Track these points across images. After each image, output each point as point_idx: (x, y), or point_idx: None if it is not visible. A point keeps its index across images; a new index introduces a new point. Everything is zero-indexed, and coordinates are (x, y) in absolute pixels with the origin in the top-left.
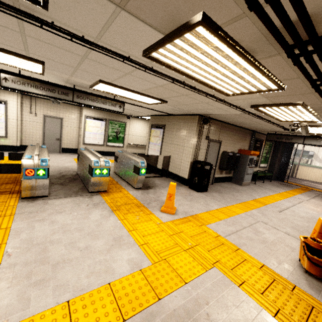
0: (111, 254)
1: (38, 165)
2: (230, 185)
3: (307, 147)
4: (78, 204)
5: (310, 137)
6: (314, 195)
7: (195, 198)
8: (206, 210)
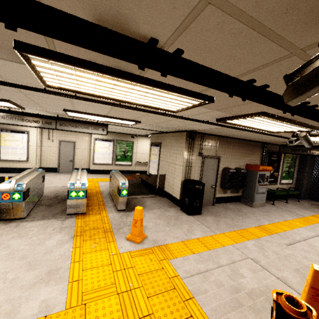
0: (32, 290)
1: (14, 189)
2: (237, 206)
3: None
4: (46, 227)
5: None
6: None
7: (180, 223)
8: (183, 239)
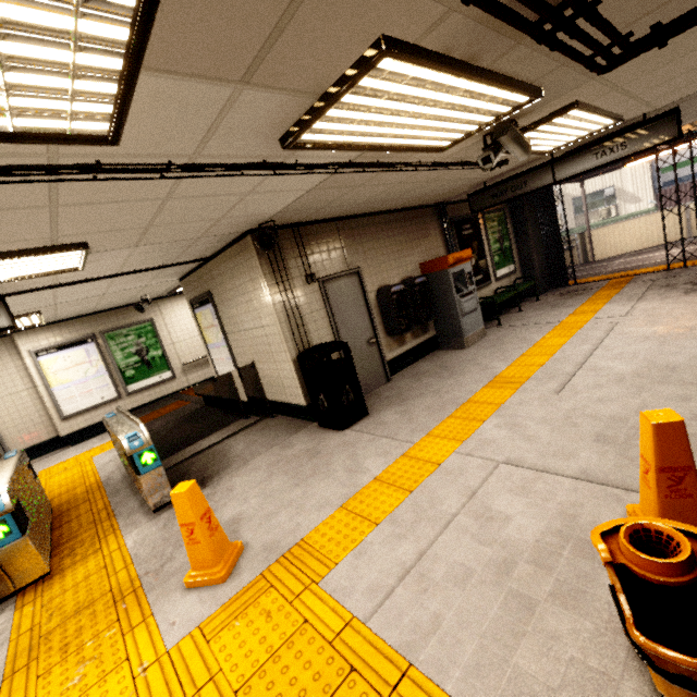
0: None
1: None
2: (436, 360)
3: (594, 182)
4: None
5: (562, 157)
6: (642, 290)
7: (327, 459)
8: (343, 499)
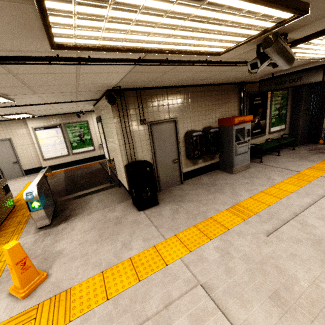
0: None
1: None
2: (213, 177)
3: None
4: None
5: None
6: None
7: (120, 229)
8: (107, 266)
